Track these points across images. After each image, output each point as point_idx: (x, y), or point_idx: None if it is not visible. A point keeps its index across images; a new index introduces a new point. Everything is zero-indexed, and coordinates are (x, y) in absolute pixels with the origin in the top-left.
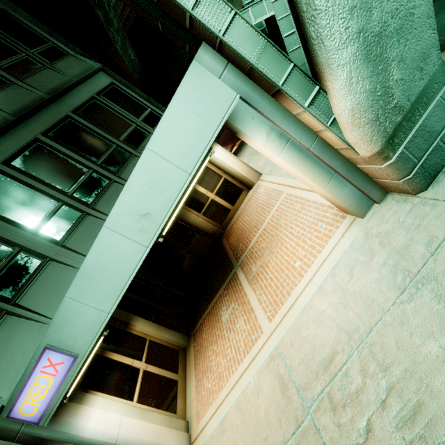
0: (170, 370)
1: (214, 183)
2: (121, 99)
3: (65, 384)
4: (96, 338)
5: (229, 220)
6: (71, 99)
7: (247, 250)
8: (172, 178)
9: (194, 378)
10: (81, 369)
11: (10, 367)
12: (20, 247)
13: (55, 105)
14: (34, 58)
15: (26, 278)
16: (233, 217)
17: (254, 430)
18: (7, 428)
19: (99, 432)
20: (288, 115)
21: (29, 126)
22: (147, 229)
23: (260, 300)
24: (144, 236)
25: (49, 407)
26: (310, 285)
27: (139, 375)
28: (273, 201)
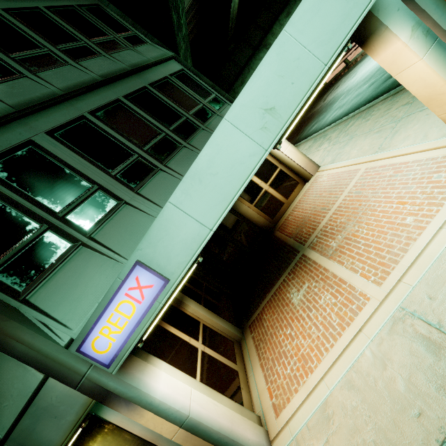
0: (228, 359)
1: (269, 174)
2: (190, 83)
3: (146, 318)
4: (191, 260)
5: (281, 214)
6: (149, 75)
7: (316, 231)
8: (305, 68)
9: (259, 368)
10: (165, 303)
11: (82, 299)
12: (99, 186)
13: (135, 77)
14: (120, 41)
15: (102, 215)
16: (286, 211)
17: (389, 409)
18: (72, 368)
19: (170, 397)
20: (442, 4)
21: (113, 89)
22: (270, 127)
23: (354, 269)
24: (265, 135)
25: (124, 345)
26: (442, 232)
27: (198, 354)
28: (346, 180)
